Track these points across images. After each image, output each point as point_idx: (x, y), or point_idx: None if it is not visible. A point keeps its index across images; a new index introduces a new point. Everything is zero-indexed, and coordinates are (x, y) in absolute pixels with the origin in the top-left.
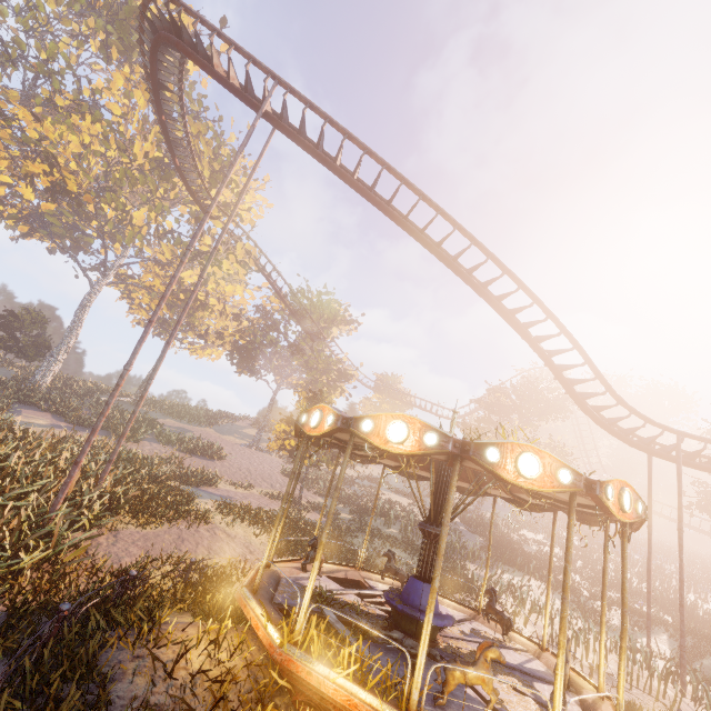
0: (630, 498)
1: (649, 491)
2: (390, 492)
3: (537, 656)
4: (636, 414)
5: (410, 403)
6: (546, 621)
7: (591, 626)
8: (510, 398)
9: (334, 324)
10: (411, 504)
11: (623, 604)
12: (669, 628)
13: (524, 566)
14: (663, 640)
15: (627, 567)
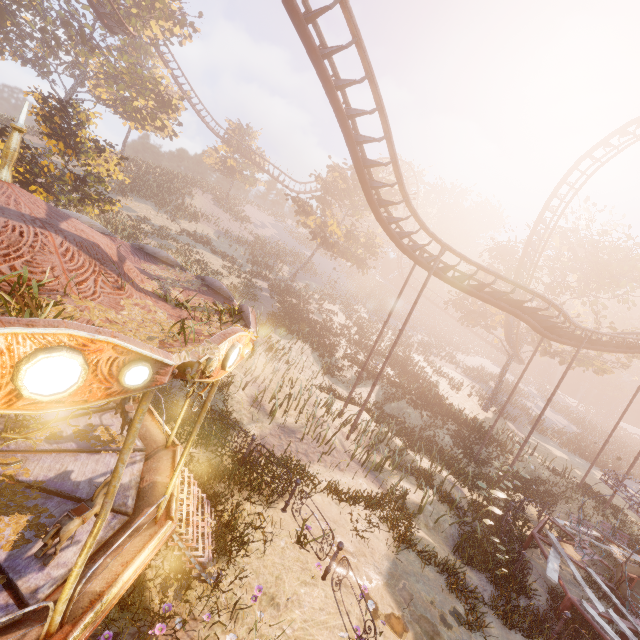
0: (81, 367)
1: (400, 293)
2: (208, 252)
3: (151, 455)
4: (415, 218)
5: (258, 166)
6: (176, 423)
7: (301, 392)
8: (346, 181)
9: (153, 16)
10: (223, 267)
11: (107, 494)
12: (383, 382)
13: (299, 331)
14: (375, 389)
15: (129, 446)
